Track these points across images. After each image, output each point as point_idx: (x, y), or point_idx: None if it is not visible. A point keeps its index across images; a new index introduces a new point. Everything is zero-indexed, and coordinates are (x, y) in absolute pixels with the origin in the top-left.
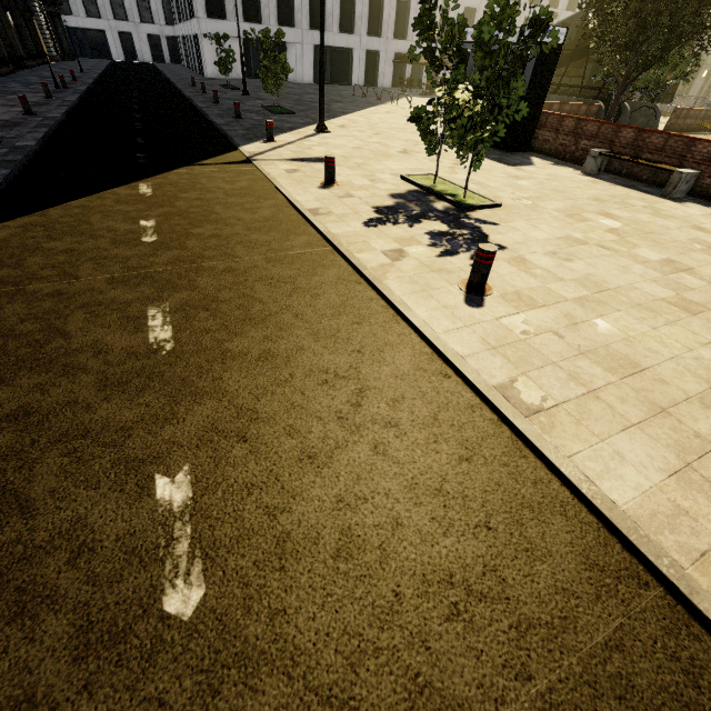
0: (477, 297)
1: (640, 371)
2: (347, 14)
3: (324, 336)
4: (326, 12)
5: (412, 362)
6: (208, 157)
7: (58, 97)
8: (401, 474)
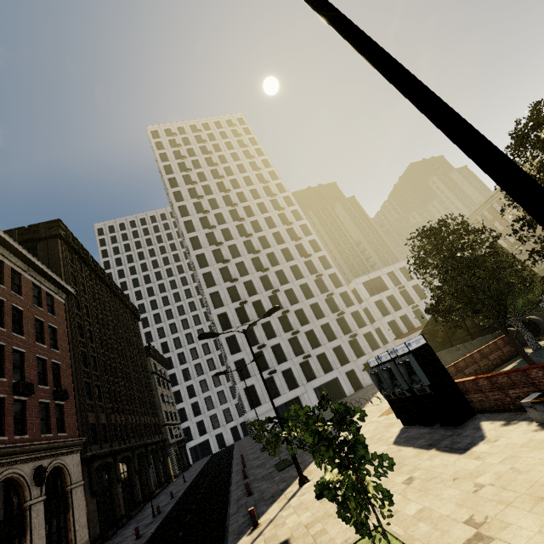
0: None
1: None
2: (325, 364)
3: None
4: (313, 370)
5: None
6: None
7: (145, 532)
8: None
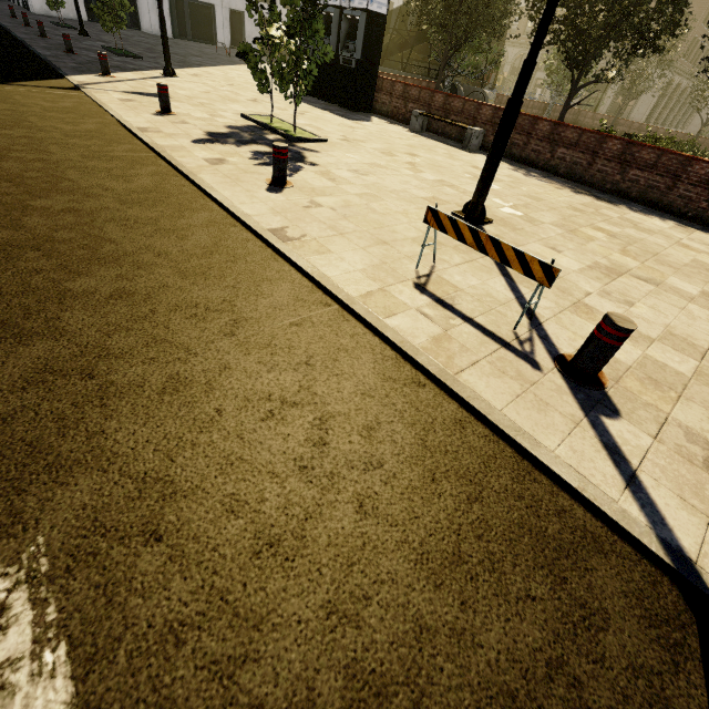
0: (278, 188)
1: (381, 227)
2: None
3: (131, 202)
4: None
5: (207, 219)
6: (26, 80)
7: None
8: (176, 267)
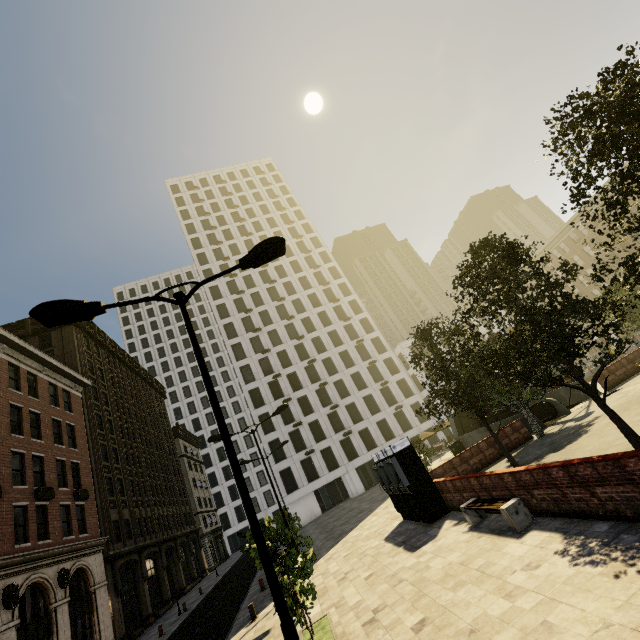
0: None
1: None
2: (368, 440)
3: None
4: (354, 447)
5: None
6: None
7: (168, 630)
8: None
